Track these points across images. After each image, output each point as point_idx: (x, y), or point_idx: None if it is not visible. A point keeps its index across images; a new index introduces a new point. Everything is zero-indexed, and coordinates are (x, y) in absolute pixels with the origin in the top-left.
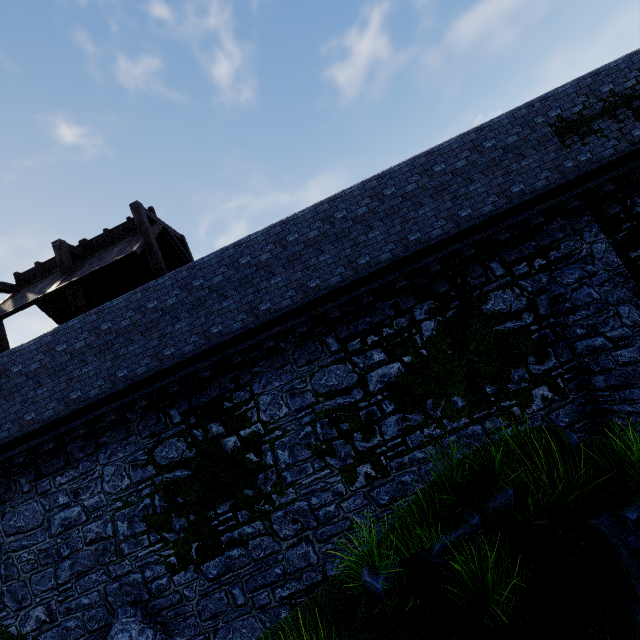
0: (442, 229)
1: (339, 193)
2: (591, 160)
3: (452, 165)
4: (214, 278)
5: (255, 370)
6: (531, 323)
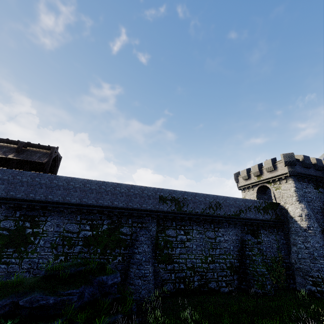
0: (123, 205)
1: (107, 181)
2: (162, 208)
3: (135, 191)
4: (60, 183)
5: (52, 213)
6: (128, 239)
